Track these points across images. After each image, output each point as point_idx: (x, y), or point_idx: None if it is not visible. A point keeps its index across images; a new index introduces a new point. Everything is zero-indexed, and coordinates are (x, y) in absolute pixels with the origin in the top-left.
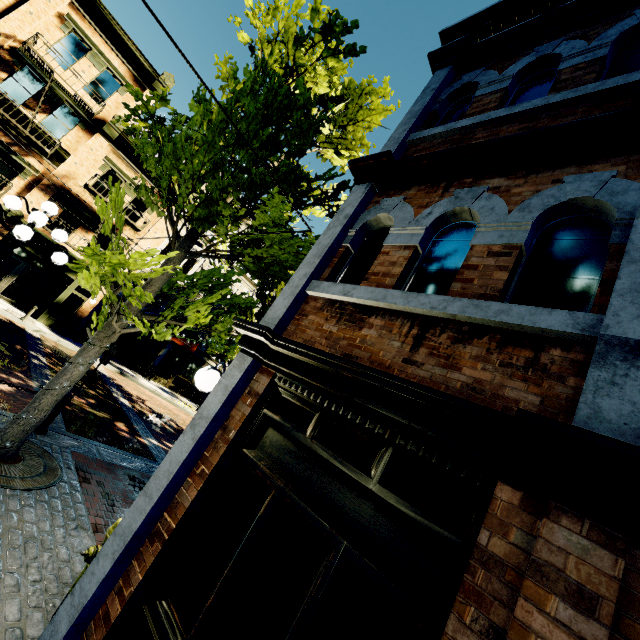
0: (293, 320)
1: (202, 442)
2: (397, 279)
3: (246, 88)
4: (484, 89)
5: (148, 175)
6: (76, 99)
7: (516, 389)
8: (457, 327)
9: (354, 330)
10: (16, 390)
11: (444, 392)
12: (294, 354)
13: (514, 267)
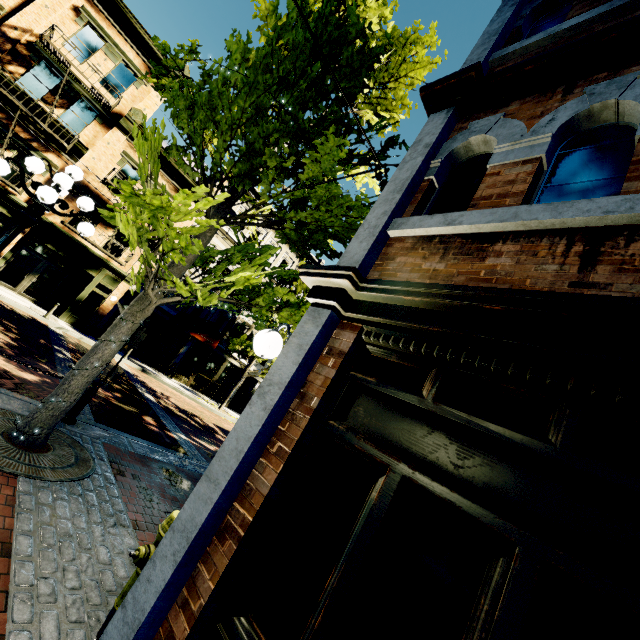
0: (374, 266)
1: (276, 413)
2: (523, 197)
3: (290, 21)
4: None
5: (165, 169)
6: (93, 92)
7: None
8: None
9: (472, 262)
10: (42, 381)
11: None
12: (393, 296)
13: None
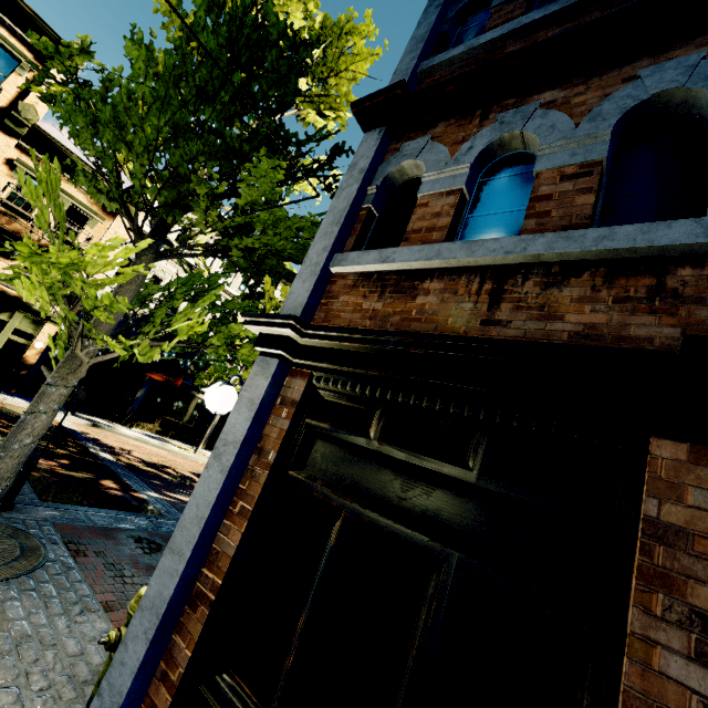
0: (319, 306)
1: (234, 473)
2: (447, 231)
3: (199, 20)
4: None
5: None
6: None
7: (644, 325)
8: (544, 270)
9: (406, 301)
10: None
11: (559, 343)
12: (335, 343)
13: (598, 188)
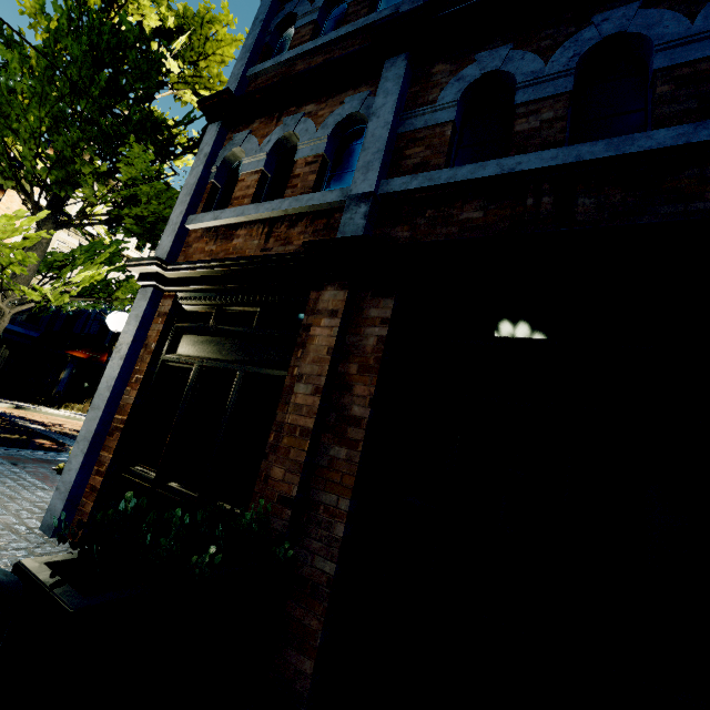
0: (181, 253)
1: (130, 359)
2: (252, 198)
3: (62, 26)
4: (301, 21)
5: None
6: None
7: None
8: (290, 219)
9: (228, 243)
10: None
11: (277, 254)
12: (185, 272)
13: (321, 170)
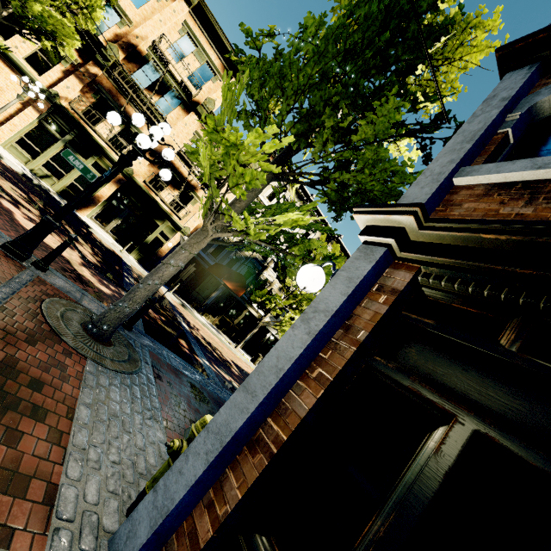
0: (434, 212)
1: (319, 339)
2: None
3: None
4: None
5: None
6: (181, 85)
7: None
8: None
9: None
10: (113, 294)
11: None
12: (468, 235)
13: None
